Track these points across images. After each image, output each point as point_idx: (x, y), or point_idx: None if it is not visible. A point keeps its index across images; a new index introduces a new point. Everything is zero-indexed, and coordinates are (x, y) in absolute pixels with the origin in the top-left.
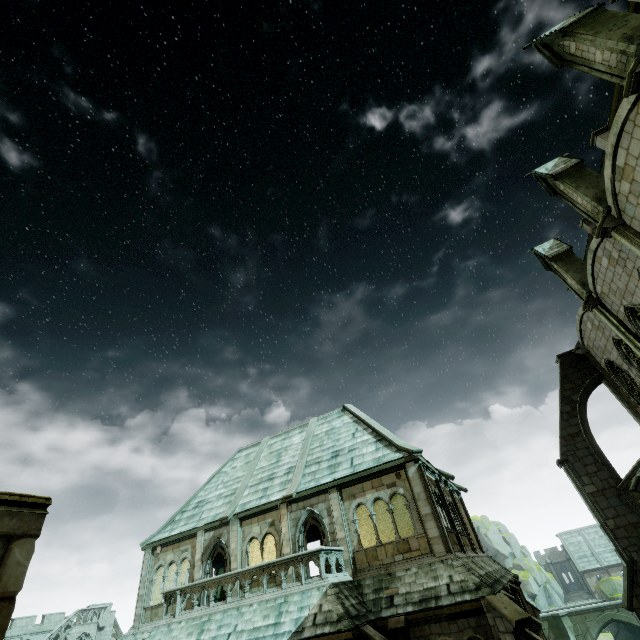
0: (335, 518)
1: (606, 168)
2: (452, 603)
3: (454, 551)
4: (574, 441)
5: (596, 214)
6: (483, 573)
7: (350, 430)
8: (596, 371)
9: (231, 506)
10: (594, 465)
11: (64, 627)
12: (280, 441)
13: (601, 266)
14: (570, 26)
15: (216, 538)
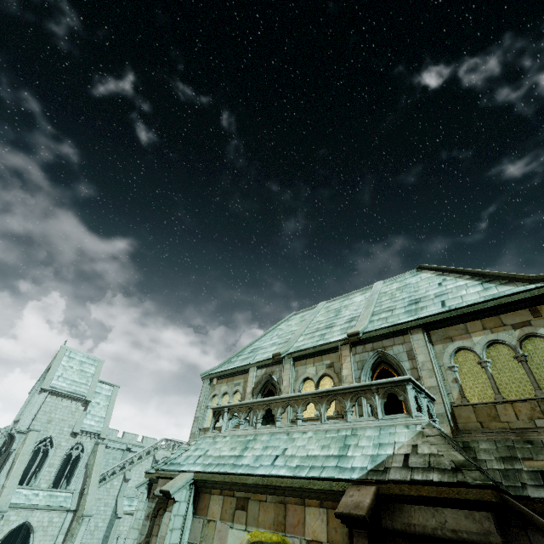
0: (420, 362)
1: None
2: None
3: None
4: None
5: None
6: None
7: (433, 281)
8: None
9: (284, 347)
10: None
11: (153, 447)
12: (338, 302)
13: None
14: None
15: (267, 375)
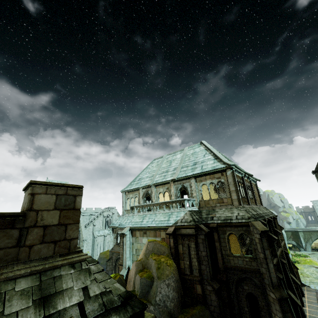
0: (192, 188)
1: None
2: (236, 222)
3: (243, 205)
4: None
5: None
6: (255, 213)
7: (203, 153)
8: None
9: (151, 181)
10: None
11: (102, 212)
12: (171, 156)
13: None
14: None
15: (147, 191)
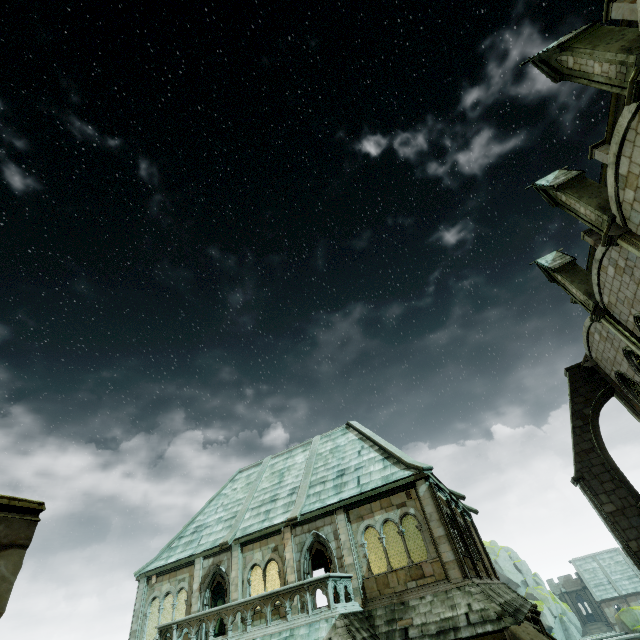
0: (342, 542)
1: (609, 177)
2: (473, 635)
3: (471, 577)
4: (589, 457)
5: (600, 223)
6: (502, 601)
7: (355, 448)
8: (606, 384)
9: (231, 530)
10: (611, 482)
11: None
12: (282, 461)
13: (607, 275)
14: (567, 42)
15: (215, 566)
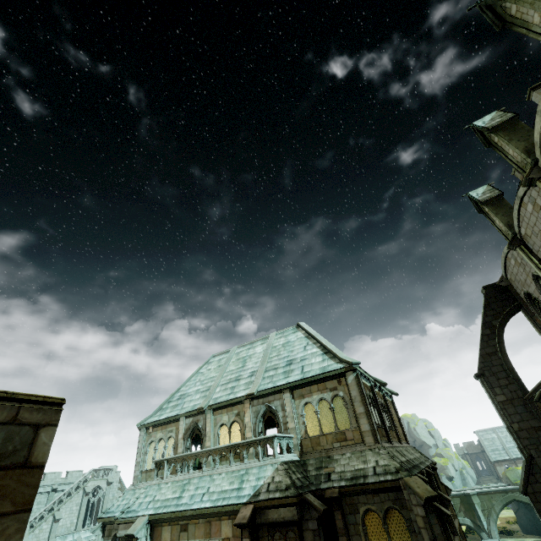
0: (287, 412)
1: (536, 124)
2: (376, 481)
3: (381, 442)
4: (491, 359)
5: (525, 165)
6: (404, 460)
7: (302, 344)
8: (516, 301)
9: (206, 399)
10: (506, 379)
11: (82, 481)
12: (246, 350)
13: (526, 211)
14: None
15: (194, 423)
